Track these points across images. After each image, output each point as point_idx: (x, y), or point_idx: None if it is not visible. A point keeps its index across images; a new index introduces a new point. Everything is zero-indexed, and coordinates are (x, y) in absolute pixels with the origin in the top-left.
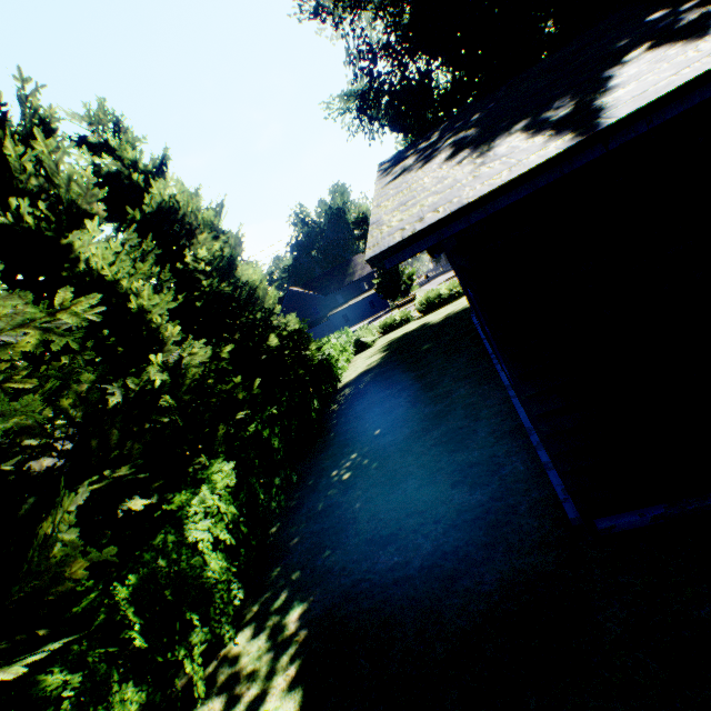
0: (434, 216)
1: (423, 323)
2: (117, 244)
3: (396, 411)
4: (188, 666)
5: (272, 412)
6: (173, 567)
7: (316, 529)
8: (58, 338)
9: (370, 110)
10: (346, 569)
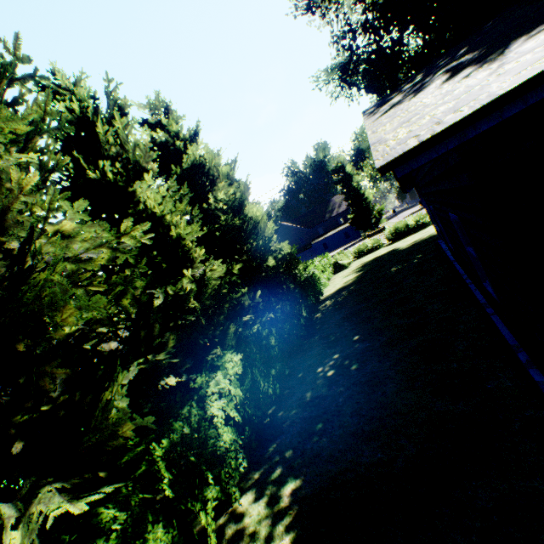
0: (457, 115)
1: (392, 249)
2: (163, 190)
3: (371, 321)
4: (203, 517)
5: (270, 317)
6: (195, 434)
7: (304, 416)
8: (122, 255)
9: (349, 78)
10: (332, 456)
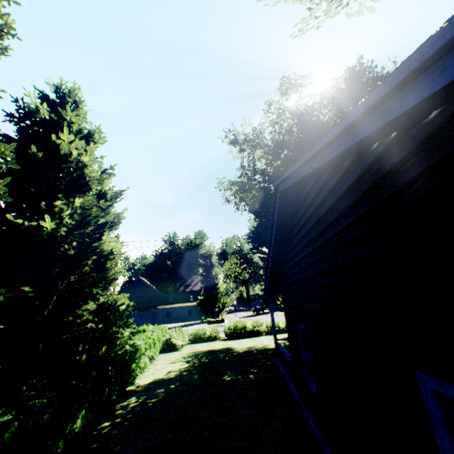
0: None
1: (228, 347)
2: None
3: None
4: None
5: None
6: None
7: None
8: None
9: (243, 193)
10: None
